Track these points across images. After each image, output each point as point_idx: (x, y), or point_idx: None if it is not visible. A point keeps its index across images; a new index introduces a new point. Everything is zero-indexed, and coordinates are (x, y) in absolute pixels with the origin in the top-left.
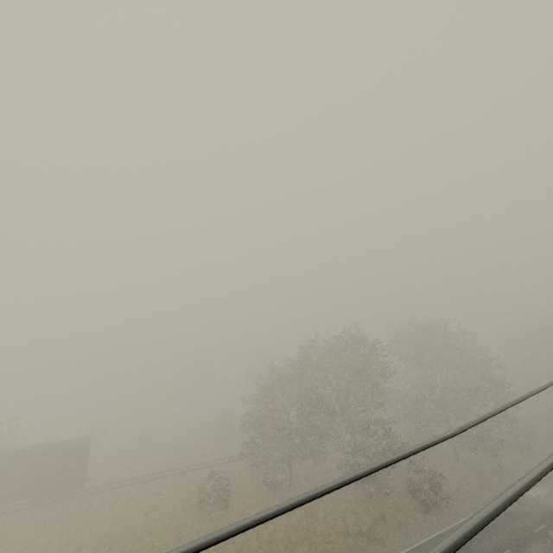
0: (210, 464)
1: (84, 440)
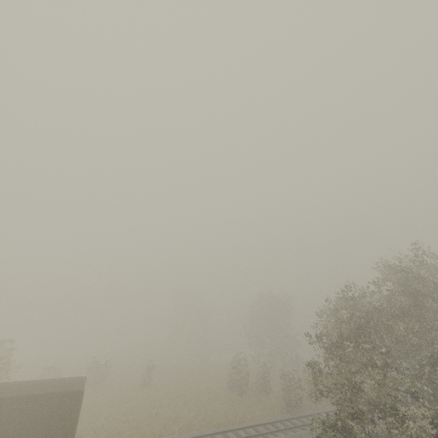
0: (239, 434)
1: (75, 382)
